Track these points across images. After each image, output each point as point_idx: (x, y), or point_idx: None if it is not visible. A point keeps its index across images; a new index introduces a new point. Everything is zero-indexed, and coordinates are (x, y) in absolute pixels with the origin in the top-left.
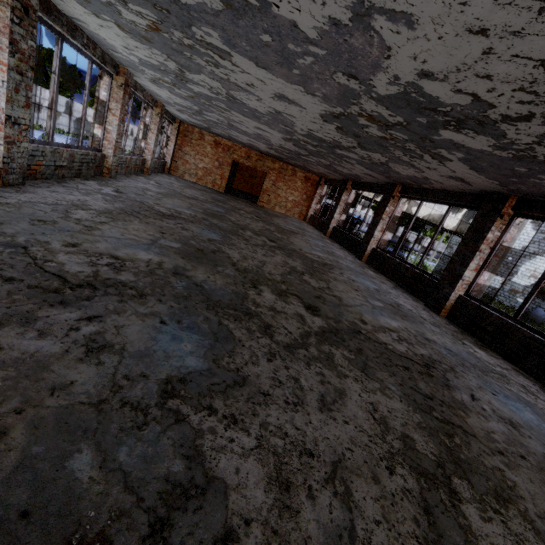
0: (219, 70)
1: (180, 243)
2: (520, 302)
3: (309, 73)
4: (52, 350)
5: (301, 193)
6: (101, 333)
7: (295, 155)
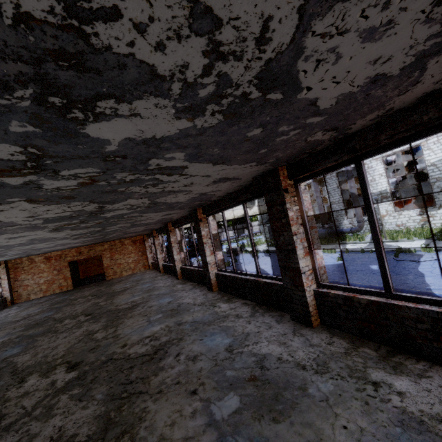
0: None
1: None
2: None
3: None
4: None
5: (136, 253)
6: None
7: (101, 238)
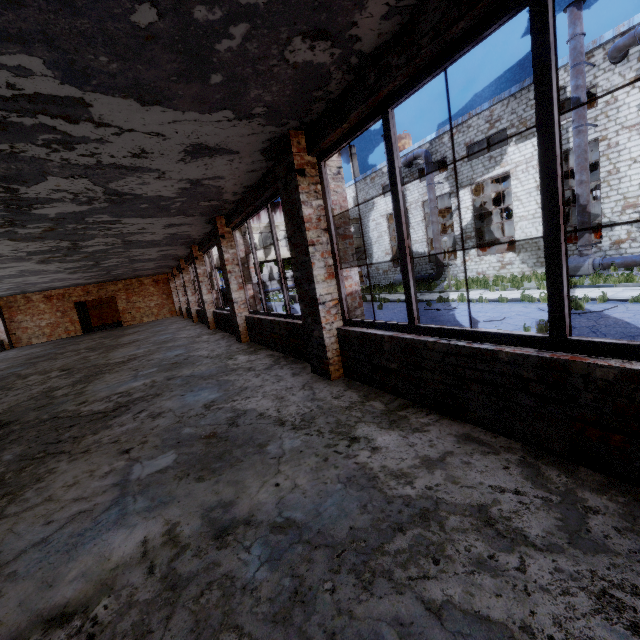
0: None
1: None
2: (392, 277)
3: None
4: None
5: (160, 295)
6: None
7: (107, 275)
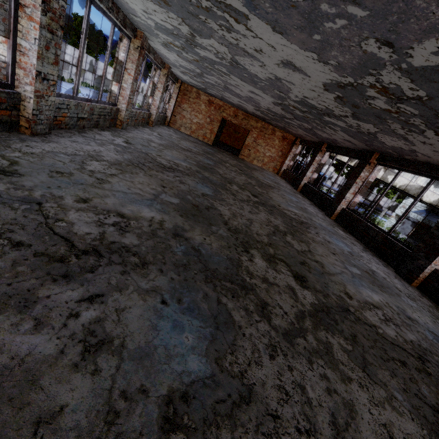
0: (230, 34)
1: (179, 199)
2: None
3: (332, 39)
4: (46, 351)
5: (278, 150)
6: (101, 320)
7: (279, 117)
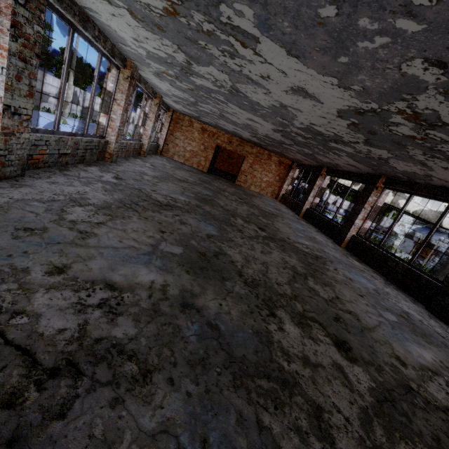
0: (233, 60)
1: (182, 247)
2: None
3: (363, 61)
4: None
5: (275, 175)
6: None
7: (276, 143)
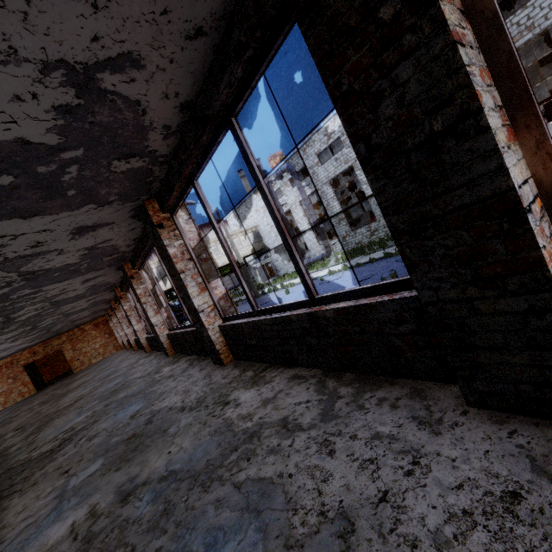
0: None
1: None
2: None
3: None
4: None
5: (102, 336)
6: None
7: (49, 333)
